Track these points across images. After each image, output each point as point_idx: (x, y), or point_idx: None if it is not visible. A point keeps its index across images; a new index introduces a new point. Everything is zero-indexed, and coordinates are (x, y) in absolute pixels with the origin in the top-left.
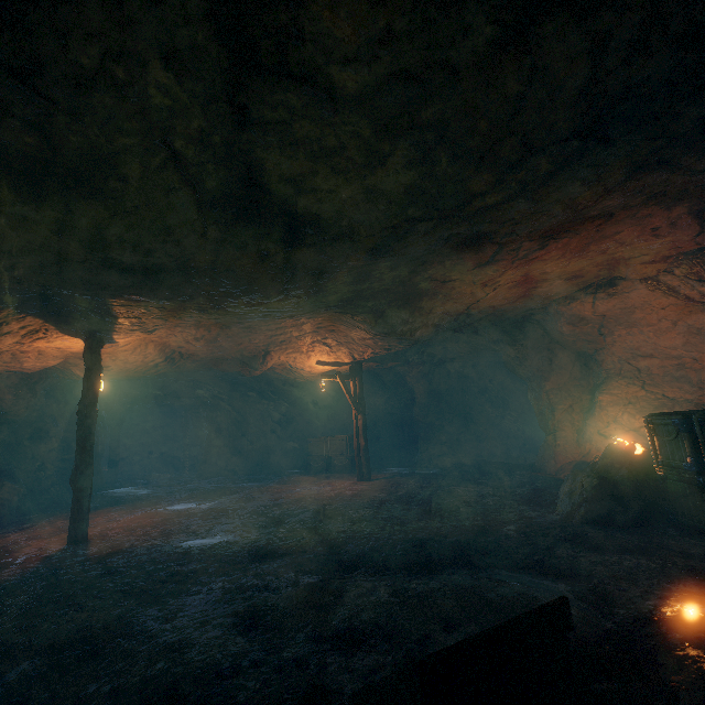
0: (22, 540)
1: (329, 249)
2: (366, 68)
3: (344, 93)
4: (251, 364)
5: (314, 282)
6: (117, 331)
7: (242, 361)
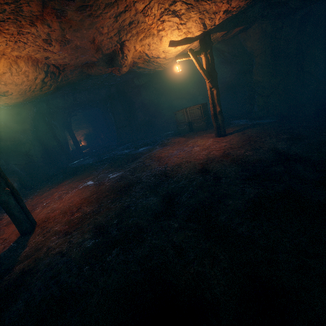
0: (3, 226)
1: None
2: None
3: None
4: (114, 61)
5: None
6: None
7: (107, 61)
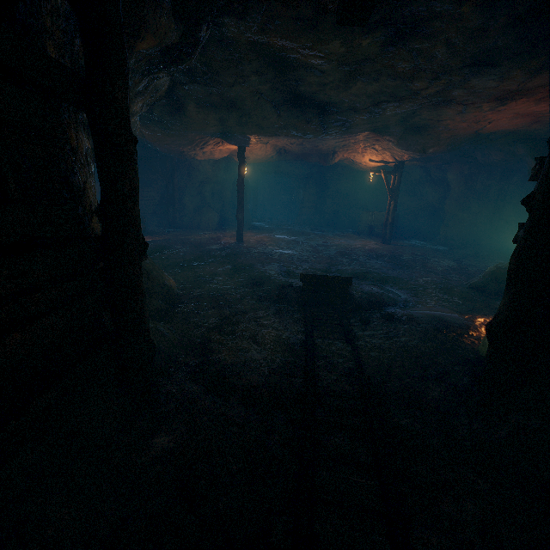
0: (222, 236)
1: (343, 115)
2: (328, 65)
3: (324, 69)
4: (325, 158)
5: (341, 127)
6: (250, 144)
7: (320, 156)
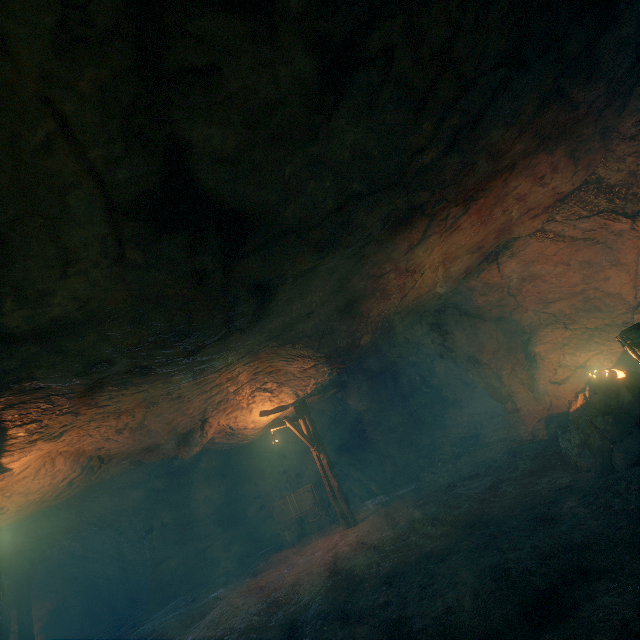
0: None
1: (273, 253)
2: None
3: (283, 12)
4: (188, 440)
5: (257, 304)
6: (7, 449)
7: (177, 441)
